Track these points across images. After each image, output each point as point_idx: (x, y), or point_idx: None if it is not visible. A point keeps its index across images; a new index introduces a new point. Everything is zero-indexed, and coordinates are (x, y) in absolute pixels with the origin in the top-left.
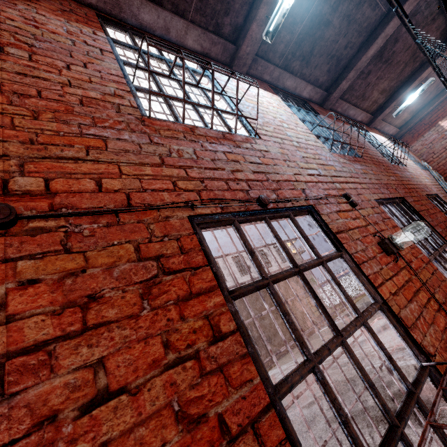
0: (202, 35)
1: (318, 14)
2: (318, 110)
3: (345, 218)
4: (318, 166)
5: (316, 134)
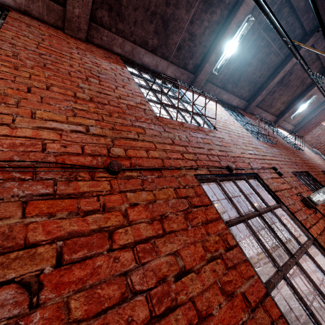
0: (176, 69)
1: (244, 59)
2: (243, 113)
3: (277, 182)
4: (252, 148)
5: (246, 128)
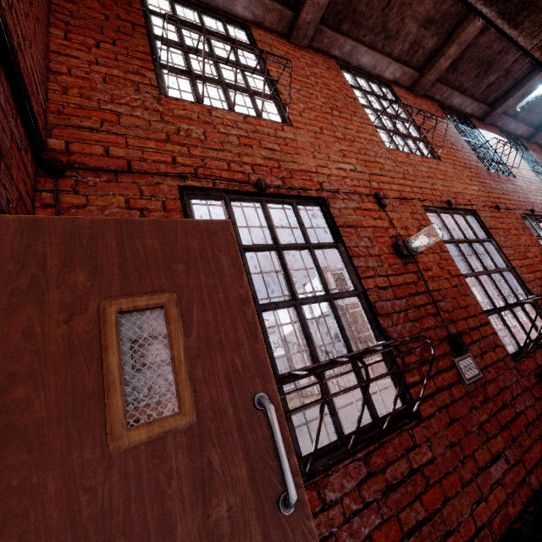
0: (477, 106)
1: None
2: (527, 146)
3: None
4: (541, 195)
5: (532, 170)
